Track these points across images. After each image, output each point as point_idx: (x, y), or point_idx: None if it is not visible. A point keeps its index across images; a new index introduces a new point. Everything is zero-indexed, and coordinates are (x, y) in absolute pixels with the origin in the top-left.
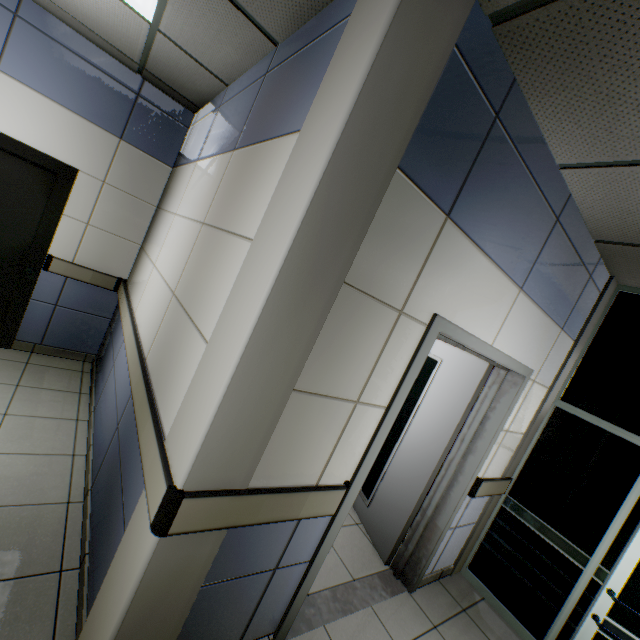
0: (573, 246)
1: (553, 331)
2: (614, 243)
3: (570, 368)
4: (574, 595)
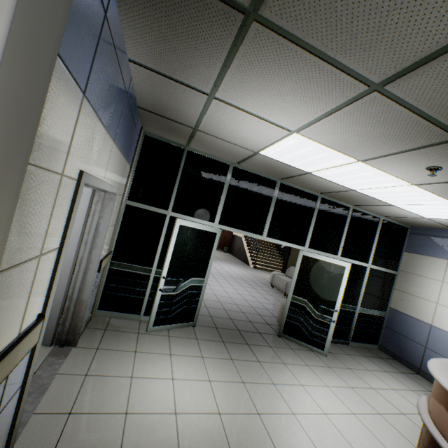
0: (132, 111)
1: (125, 163)
2: (148, 111)
3: (130, 181)
4: (149, 287)
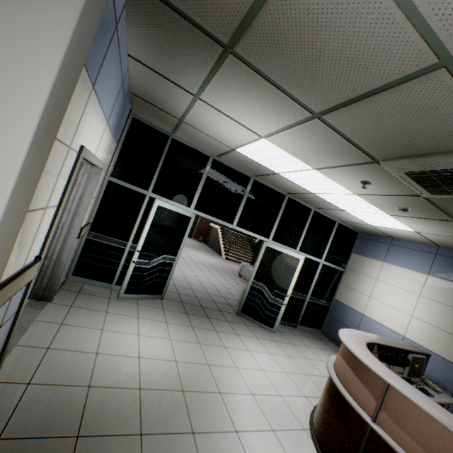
0: (125, 96)
1: (113, 142)
2: (139, 97)
3: (115, 159)
4: (124, 259)
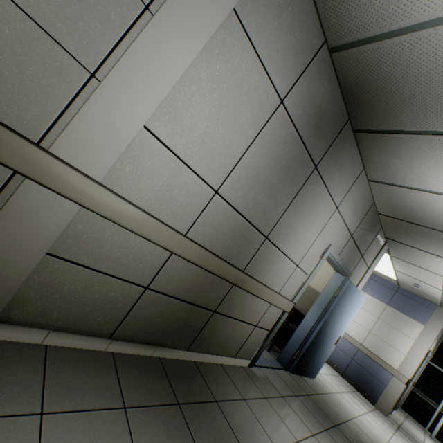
0: None
1: (434, 345)
2: None
3: (432, 352)
4: (434, 415)
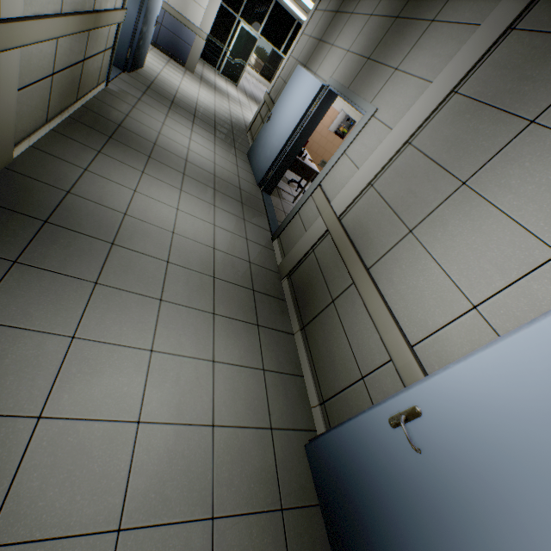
0: None
1: None
2: None
3: None
4: (222, 56)
